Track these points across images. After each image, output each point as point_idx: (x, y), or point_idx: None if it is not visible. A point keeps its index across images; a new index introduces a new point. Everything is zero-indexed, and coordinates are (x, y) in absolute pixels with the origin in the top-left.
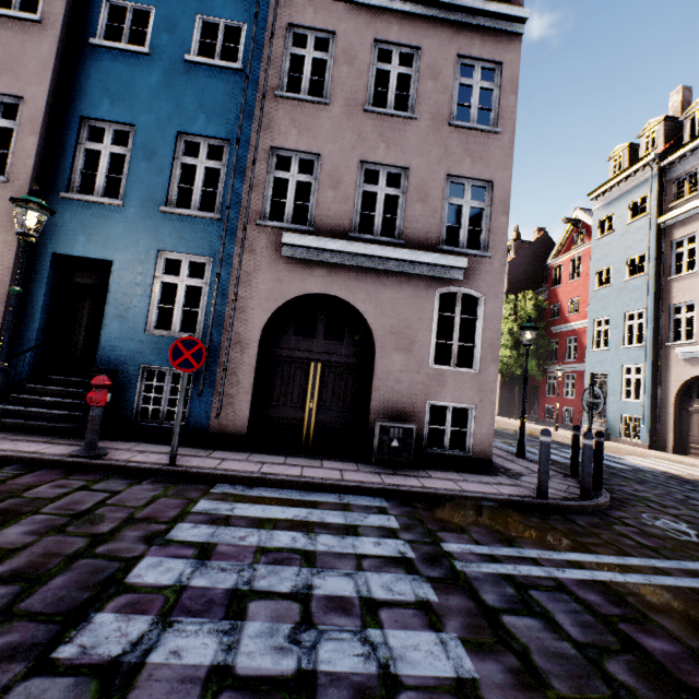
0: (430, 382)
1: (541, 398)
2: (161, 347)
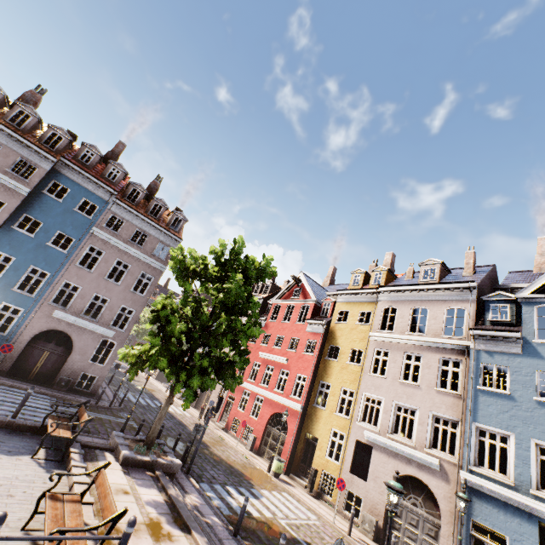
0: (87, 366)
1: None
2: None
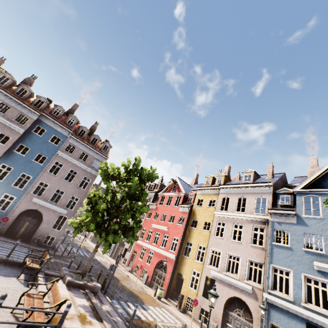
0: (50, 231)
1: None
2: None
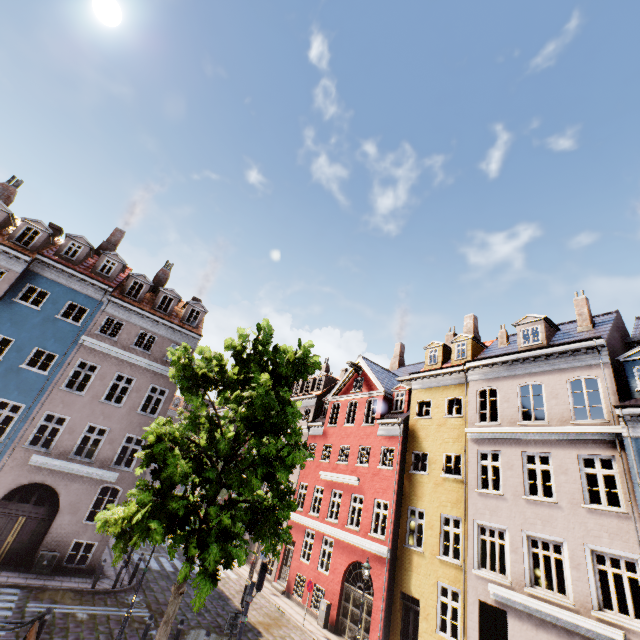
0: (80, 530)
1: None
2: None
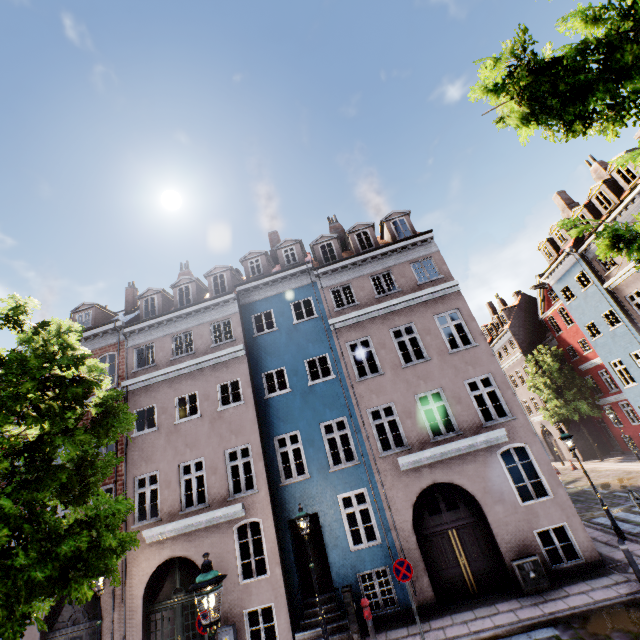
0: (528, 517)
1: (612, 430)
2: (363, 557)
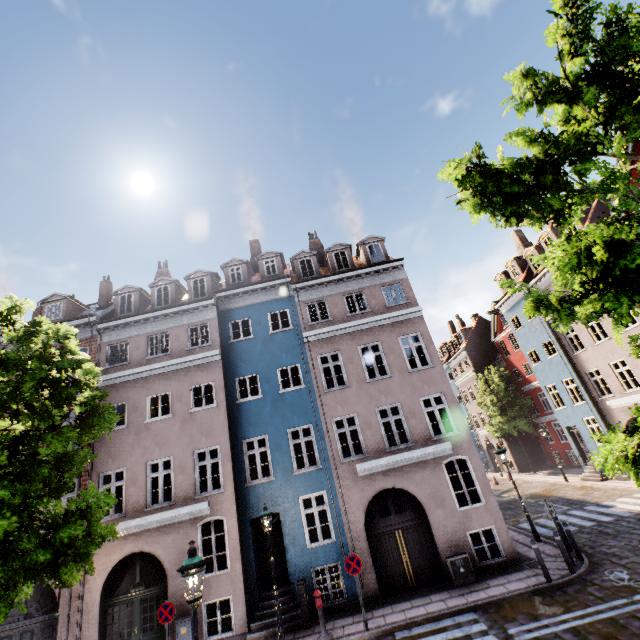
0: (463, 520)
1: (544, 446)
2: (318, 554)
